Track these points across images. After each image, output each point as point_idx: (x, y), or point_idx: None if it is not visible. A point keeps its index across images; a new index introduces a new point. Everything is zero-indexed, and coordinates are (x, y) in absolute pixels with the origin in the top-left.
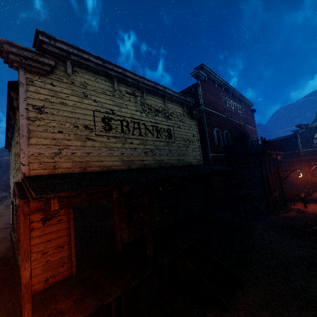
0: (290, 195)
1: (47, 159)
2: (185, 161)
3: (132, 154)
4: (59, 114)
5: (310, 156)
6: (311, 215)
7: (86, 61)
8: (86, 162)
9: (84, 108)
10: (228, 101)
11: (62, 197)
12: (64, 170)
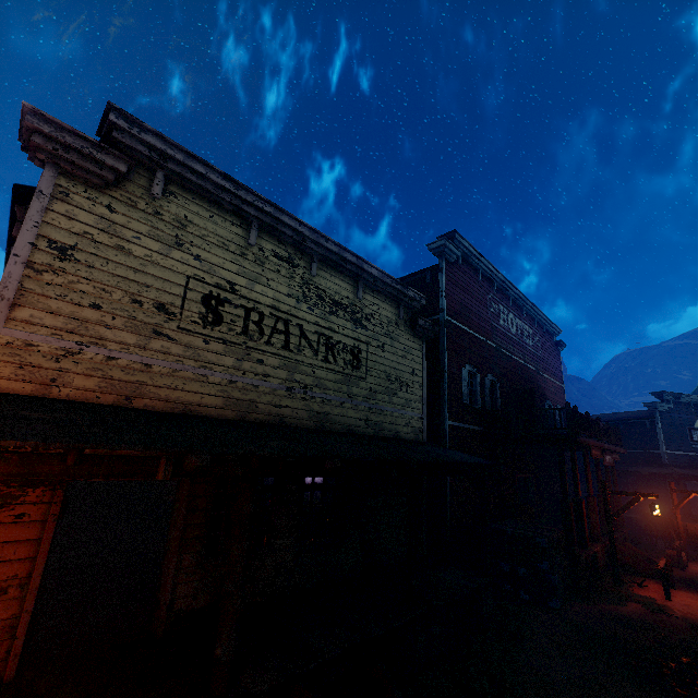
0: (631, 557)
1: (43, 359)
2: (383, 426)
3: (257, 388)
4: (105, 268)
5: (685, 470)
6: (680, 621)
7: (200, 179)
8: (137, 384)
9: (169, 268)
10: (504, 314)
11: (10, 453)
12: (75, 392)
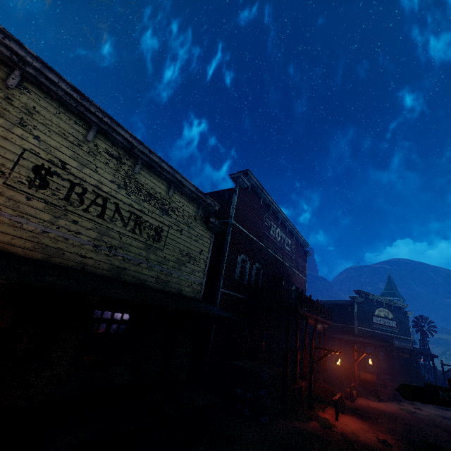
0: (323, 391)
1: None
2: (170, 284)
3: (67, 240)
4: None
5: (366, 339)
6: (338, 435)
7: (53, 85)
8: None
9: (8, 139)
10: (274, 228)
11: None
12: None
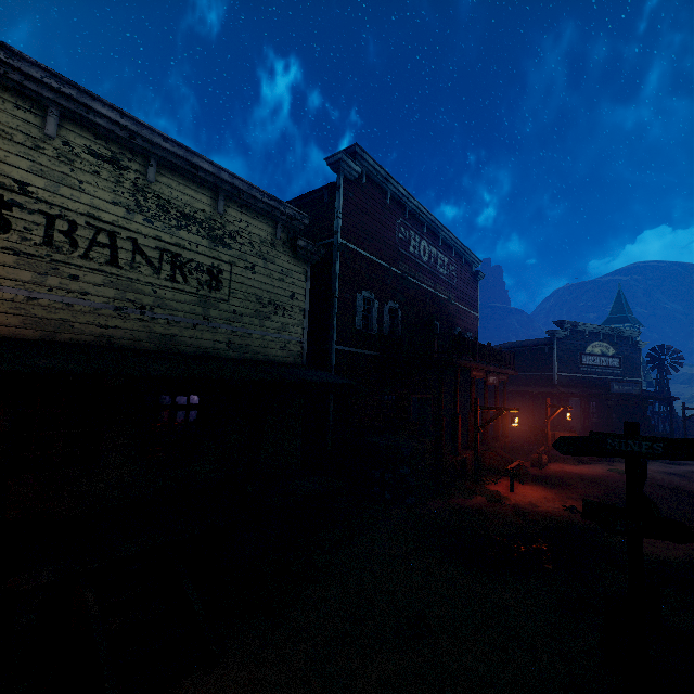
0: (497, 461)
1: None
2: (251, 349)
3: (71, 306)
4: None
5: (569, 389)
6: (509, 508)
7: None
8: None
9: None
10: (416, 241)
11: None
12: None
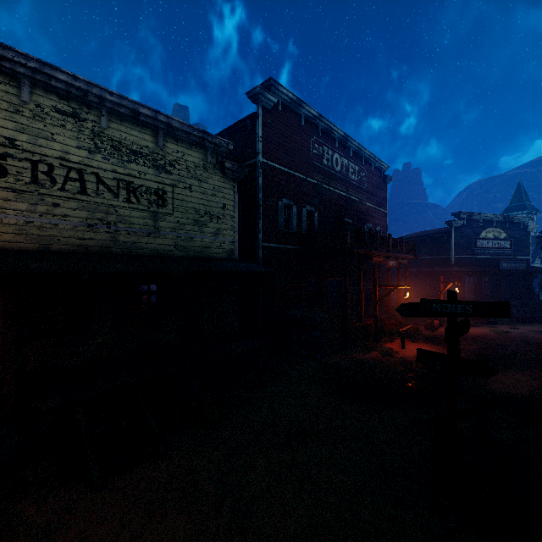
0: (395, 326)
1: None
2: (193, 249)
3: (57, 226)
4: None
5: (463, 268)
6: (396, 360)
7: None
8: None
9: None
10: (329, 155)
11: None
12: None
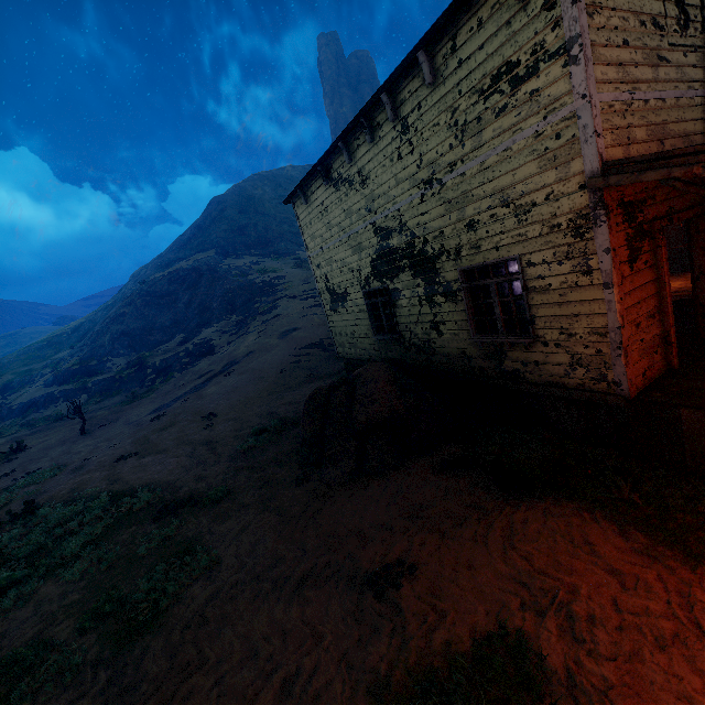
0: None
1: (618, 120)
2: None
3: None
4: None
5: None
6: None
7: None
8: (661, 125)
9: None
10: None
11: None
12: (638, 147)
